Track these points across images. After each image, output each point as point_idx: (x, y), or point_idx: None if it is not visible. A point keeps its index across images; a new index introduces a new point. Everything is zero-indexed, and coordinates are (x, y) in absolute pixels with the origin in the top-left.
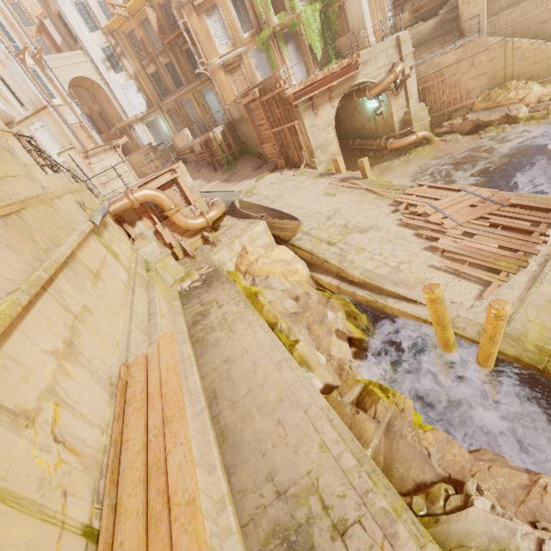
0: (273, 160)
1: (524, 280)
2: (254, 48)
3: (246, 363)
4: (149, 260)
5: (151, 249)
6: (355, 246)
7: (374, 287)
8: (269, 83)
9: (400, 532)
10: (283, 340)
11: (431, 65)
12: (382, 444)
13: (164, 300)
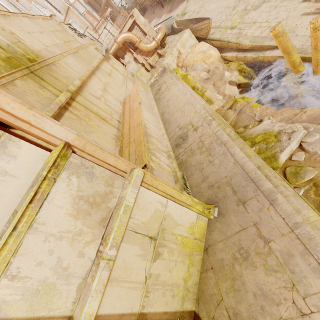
0: None
1: None
2: None
3: (174, 99)
4: (133, 73)
5: (133, 66)
6: (249, 22)
7: (258, 47)
8: None
9: (212, 122)
10: (199, 93)
11: None
12: (235, 118)
13: (141, 87)
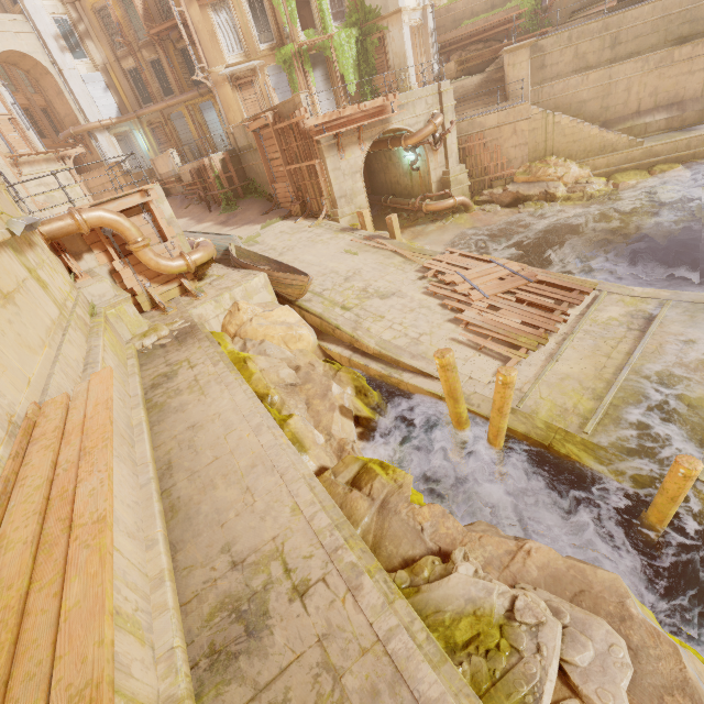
0: (286, 205)
1: (542, 357)
2: (273, 65)
3: (217, 429)
4: (97, 304)
5: (102, 289)
6: (374, 313)
7: (390, 359)
8: (286, 109)
9: (365, 583)
10: (273, 414)
11: (473, 124)
12: (374, 523)
13: (112, 354)
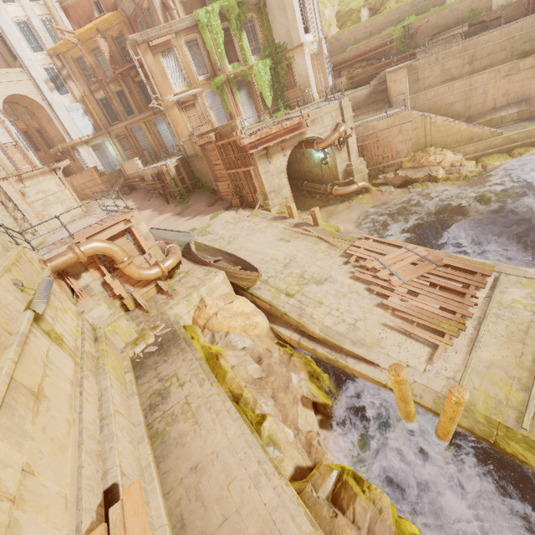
0: (227, 197)
1: (465, 343)
2: (208, 90)
3: (218, 474)
4: (97, 324)
5: (100, 311)
6: (313, 299)
7: (333, 344)
8: (225, 130)
9: None
10: (250, 416)
11: (368, 127)
12: None
13: (116, 382)
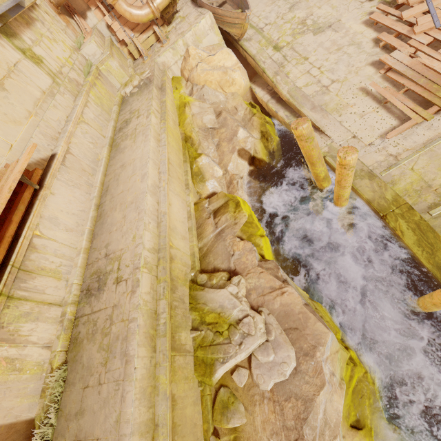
0: None
1: None
2: None
3: (129, 171)
4: (93, 62)
5: (92, 49)
6: (300, 54)
7: (295, 108)
8: None
9: (137, 291)
10: (190, 152)
11: None
12: (210, 241)
13: (95, 107)
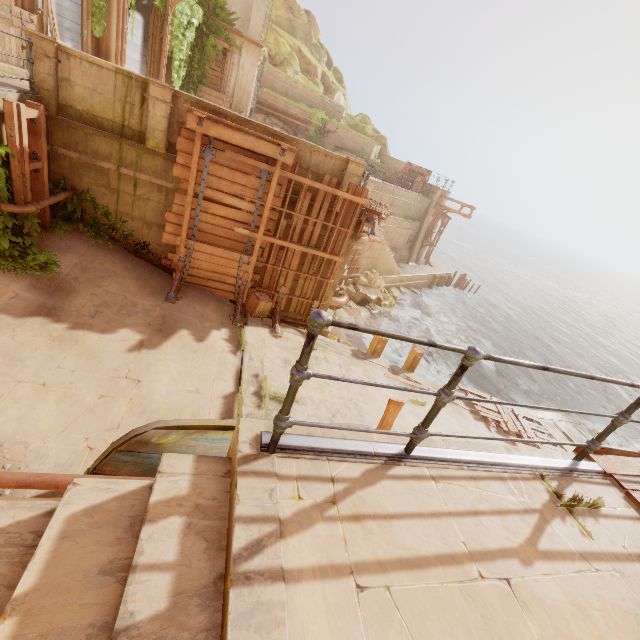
0: (209, 284)
1: None
2: None
3: None
4: None
5: None
6: None
7: None
8: (313, 158)
9: None
10: None
11: None
12: None
13: None
